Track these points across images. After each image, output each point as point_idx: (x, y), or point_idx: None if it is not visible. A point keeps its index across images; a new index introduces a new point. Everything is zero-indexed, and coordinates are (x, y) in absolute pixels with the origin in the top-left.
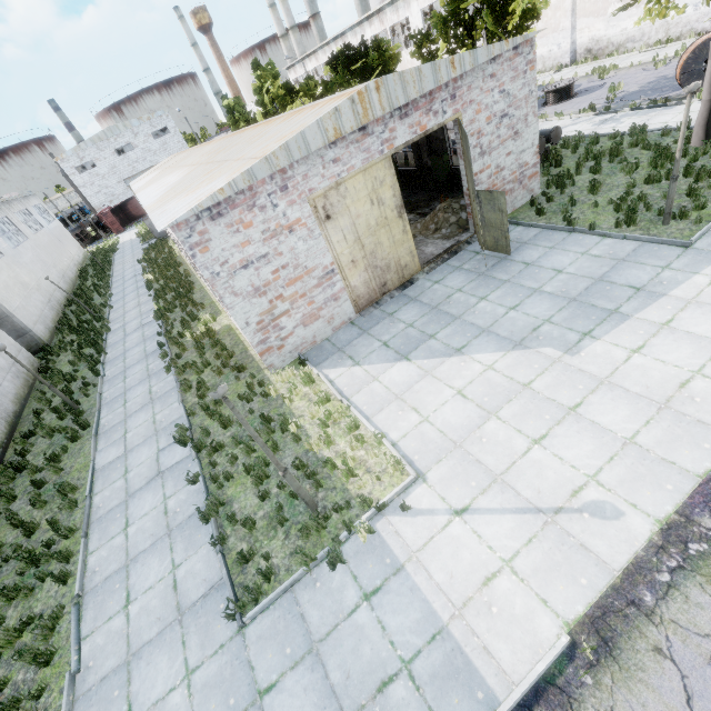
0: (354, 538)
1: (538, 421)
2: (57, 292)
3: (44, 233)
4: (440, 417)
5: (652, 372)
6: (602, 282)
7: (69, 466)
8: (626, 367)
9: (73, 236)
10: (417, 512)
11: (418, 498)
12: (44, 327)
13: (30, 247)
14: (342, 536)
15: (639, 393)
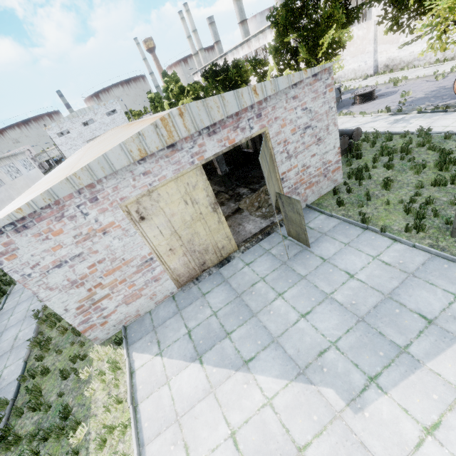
0: None
1: None
2: None
3: (22, 179)
4: None
5: None
6: (391, 301)
7: None
8: None
9: None
10: None
11: None
12: None
13: (5, 190)
14: None
15: None
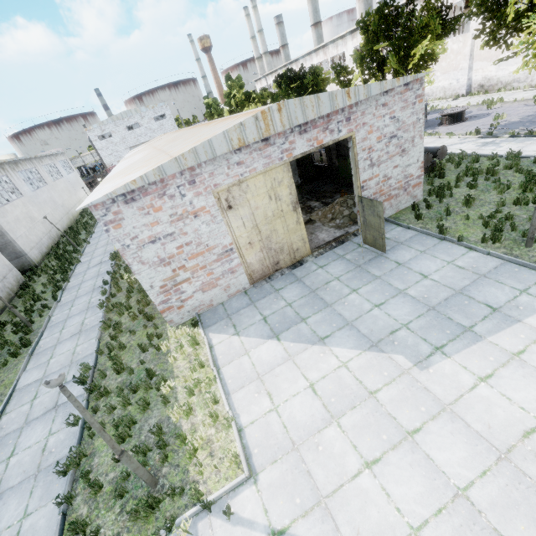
0: (175, 534)
1: (374, 440)
2: (58, 225)
3: (62, 181)
4: (288, 409)
5: (496, 409)
6: (462, 295)
7: (1, 379)
8: (470, 396)
9: (87, 183)
10: (238, 520)
11: (244, 502)
12: (39, 251)
13: (47, 190)
14: (163, 530)
15: (480, 432)
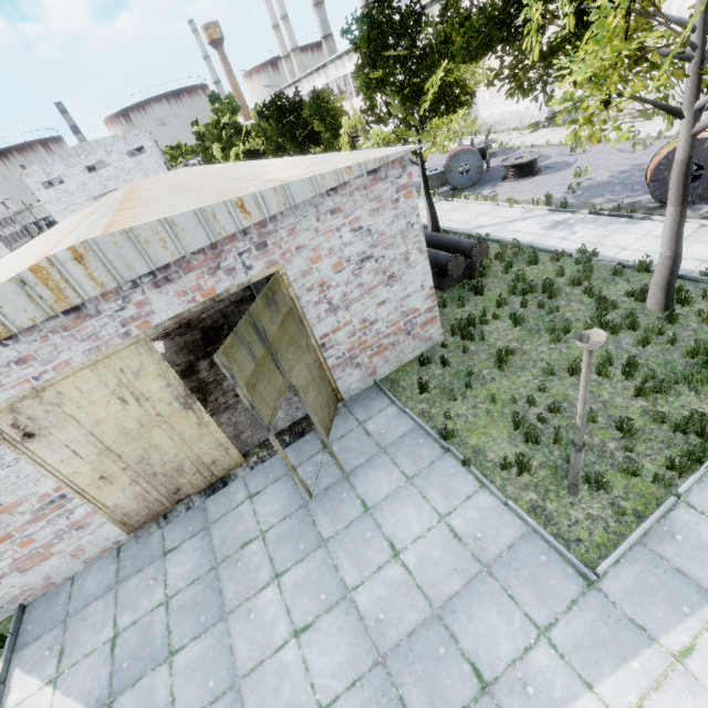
0: None
1: None
2: None
3: None
4: None
5: None
6: (439, 626)
7: None
8: None
9: None
10: None
11: None
12: None
13: None
14: None
15: None
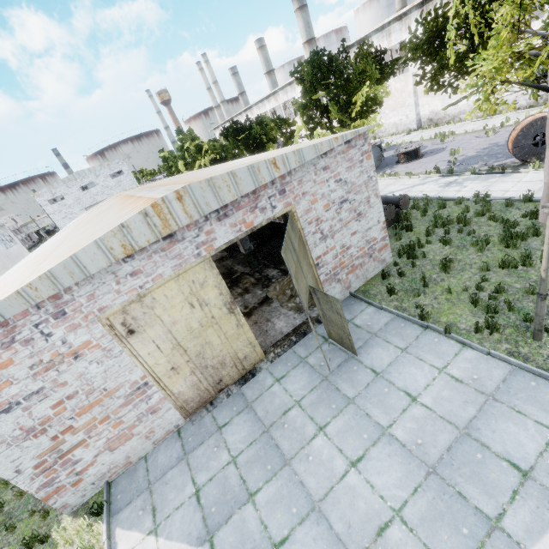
0: None
1: None
2: None
3: None
4: None
5: None
6: (470, 440)
7: None
8: None
9: None
10: None
11: None
12: None
13: None
14: None
15: None
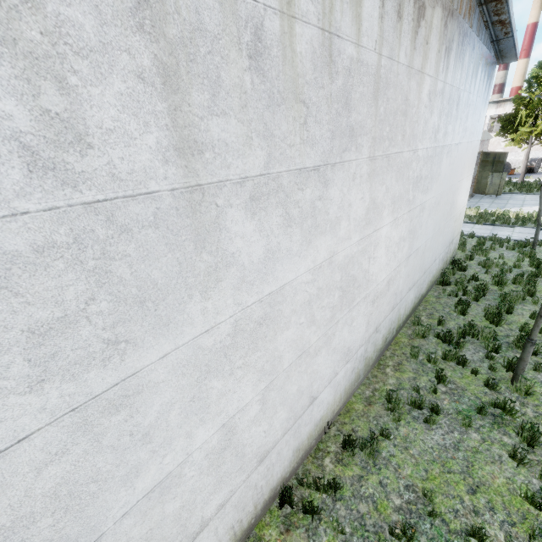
0: None
1: None
2: None
3: None
4: None
5: None
6: None
7: None
8: None
9: None
10: None
11: None
12: None
13: None
14: None
15: None
